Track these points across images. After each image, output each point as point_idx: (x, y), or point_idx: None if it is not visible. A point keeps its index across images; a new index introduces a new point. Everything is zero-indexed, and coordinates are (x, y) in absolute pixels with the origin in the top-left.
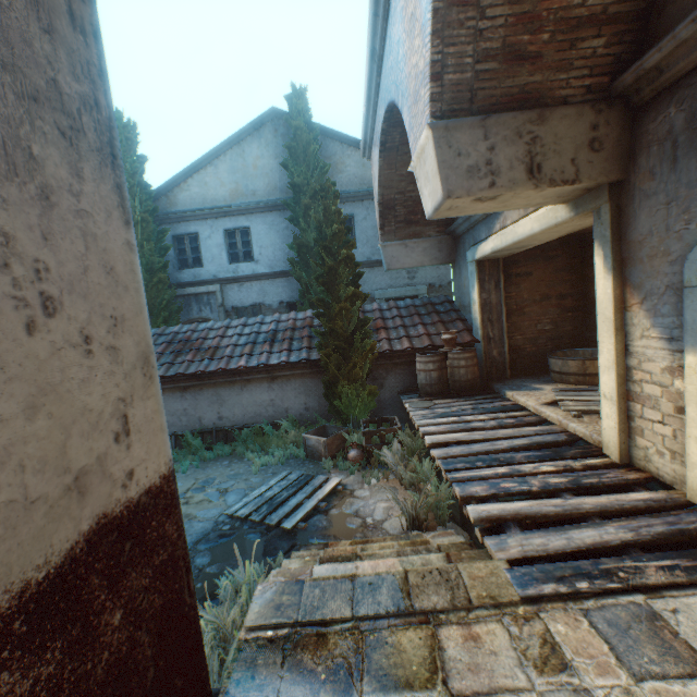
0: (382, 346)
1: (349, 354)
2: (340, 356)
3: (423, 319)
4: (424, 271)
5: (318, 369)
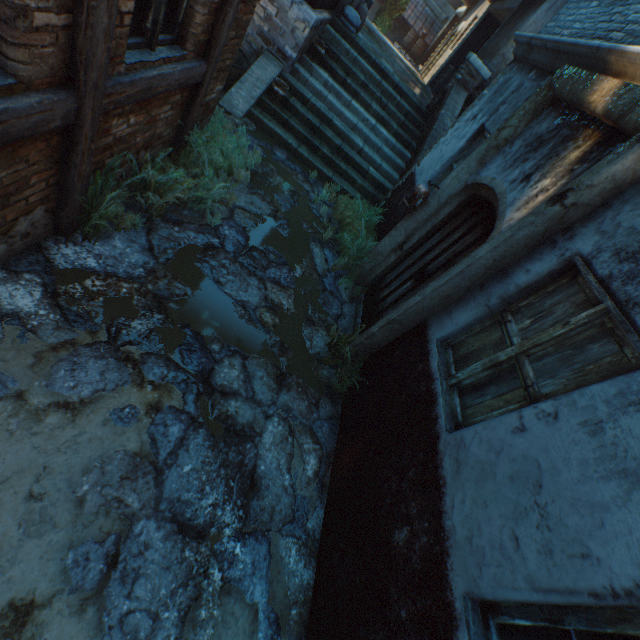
0: (406, 16)
1: (396, 4)
2: (393, 2)
3: (426, 23)
4: (451, 8)
5: (382, 1)
